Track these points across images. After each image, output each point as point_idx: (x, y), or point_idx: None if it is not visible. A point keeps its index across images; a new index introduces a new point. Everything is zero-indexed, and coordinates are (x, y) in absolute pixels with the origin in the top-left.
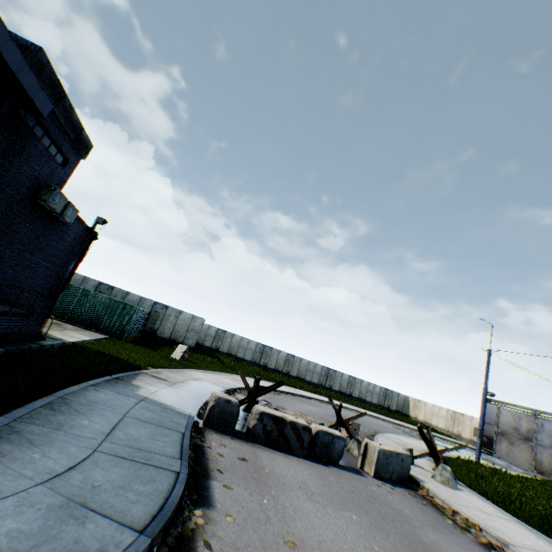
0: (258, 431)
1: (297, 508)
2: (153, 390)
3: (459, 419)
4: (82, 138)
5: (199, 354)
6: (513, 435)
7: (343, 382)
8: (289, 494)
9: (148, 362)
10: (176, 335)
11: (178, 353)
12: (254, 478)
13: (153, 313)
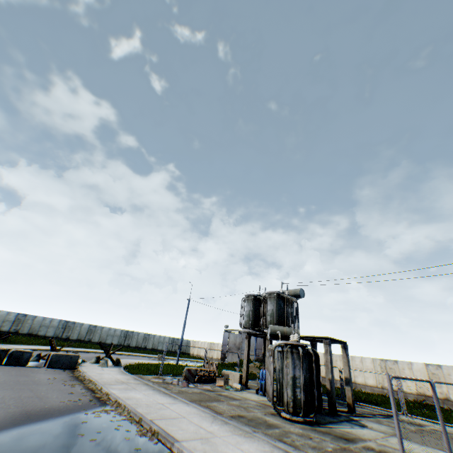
0: None
1: None
2: None
3: (213, 347)
4: None
5: None
6: (234, 348)
7: (140, 339)
8: None
9: None
10: None
11: None
12: None
13: None
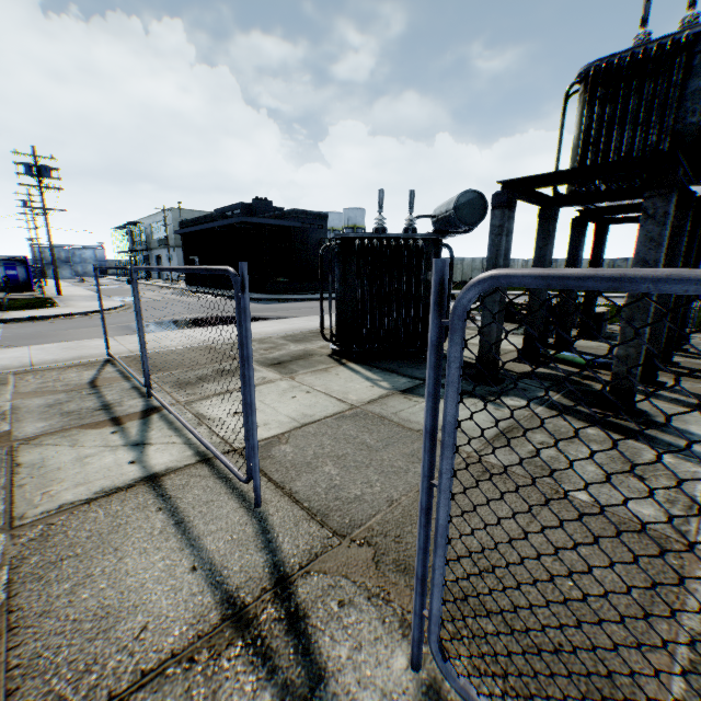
0: None
1: None
2: None
3: None
4: (321, 215)
5: None
6: None
7: None
8: None
9: None
10: (465, 277)
11: None
12: None
13: None
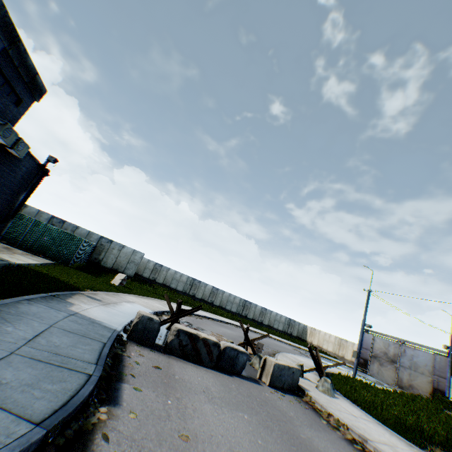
0: (174, 345)
1: (197, 408)
2: (85, 307)
3: (344, 345)
4: (36, 82)
5: (137, 282)
6: (383, 358)
7: (256, 312)
8: (192, 397)
9: (88, 285)
10: (118, 266)
11: (117, 280)
12: (164, 383)
13: (99, 246)
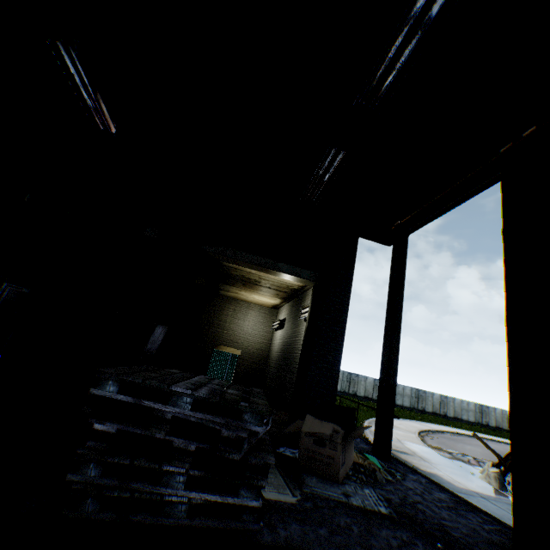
0: None
1: None
2: (444, 475)
3: None
4: None
5: None
6: None
7: (435, 402)
8: None
9: None
10: None
11: None
12: None
13: None
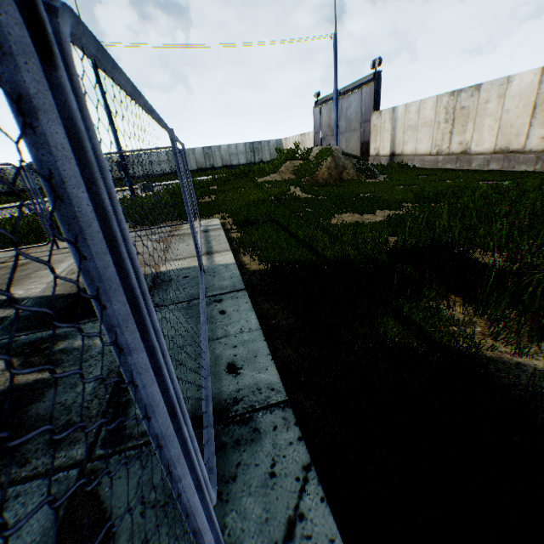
0: None
1: None
2: None
3: (304, 142)
4: None
5: None
6: (329, 134)
7: (199, 158)
8: None
9: None
10: None
11: None
12: None
13: None
